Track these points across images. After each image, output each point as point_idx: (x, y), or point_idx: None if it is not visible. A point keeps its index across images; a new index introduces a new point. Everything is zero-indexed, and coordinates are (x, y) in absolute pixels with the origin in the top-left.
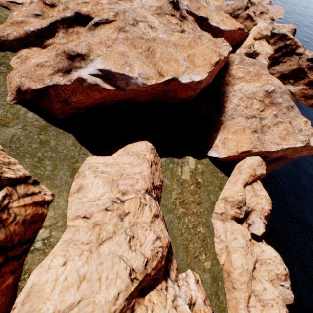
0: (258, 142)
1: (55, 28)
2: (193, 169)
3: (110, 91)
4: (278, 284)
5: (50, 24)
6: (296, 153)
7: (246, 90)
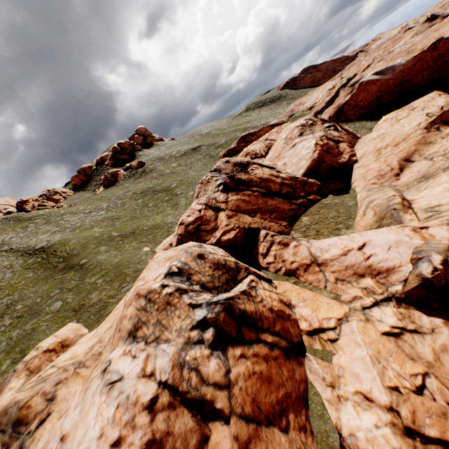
0: None
1: (338, 93)
2: None
3: (381, 81)
4: None
5: (335, 93)
6: None
7: None
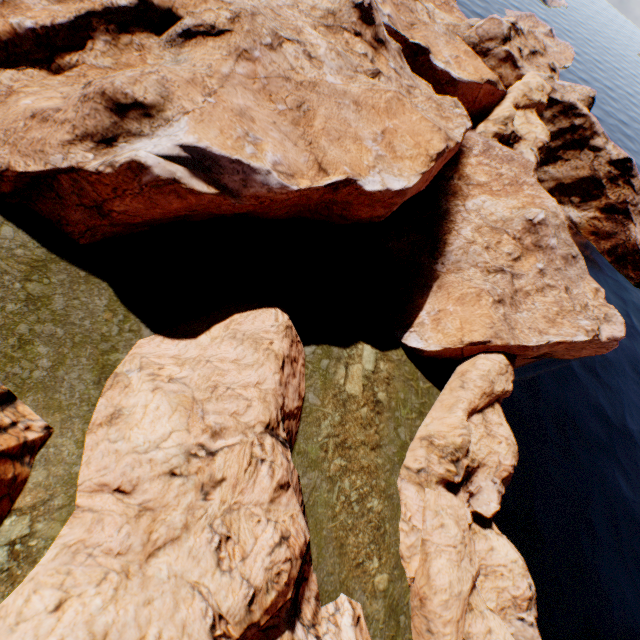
0: (505, 326)
1: (87, 29)
2: (370, 373)
3: (205, 195)
4: (514, 616)
5: (76, 18)
6: (572, 351)
7: (490, 212)
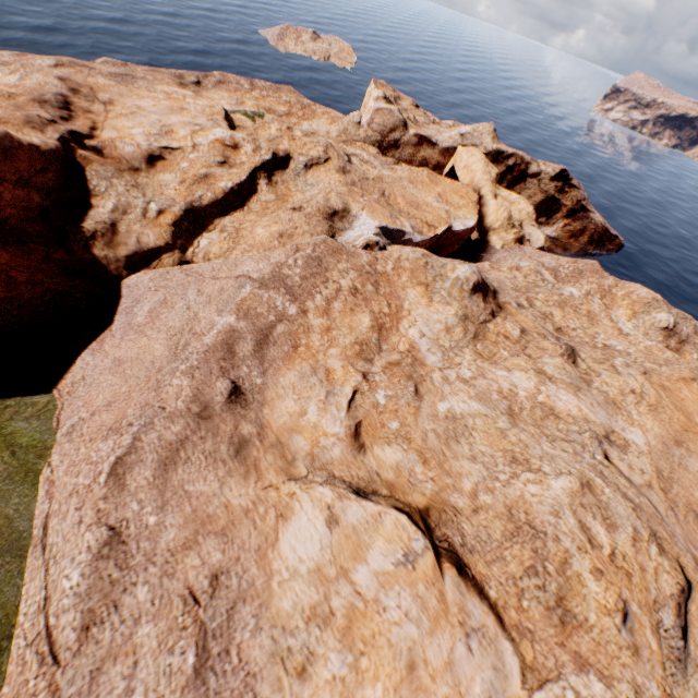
0: None
1: None
2: None
3: None
4: None
5: None
6: None
7: None
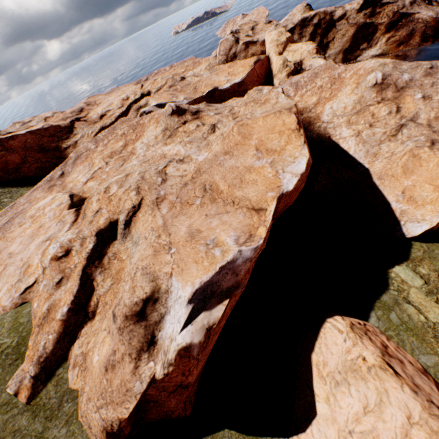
0: None
1: (88, 278)
2: (425, 286)
3: (225, 311)
4: None
5: (80, 280)
6: None
7: (342, 108)
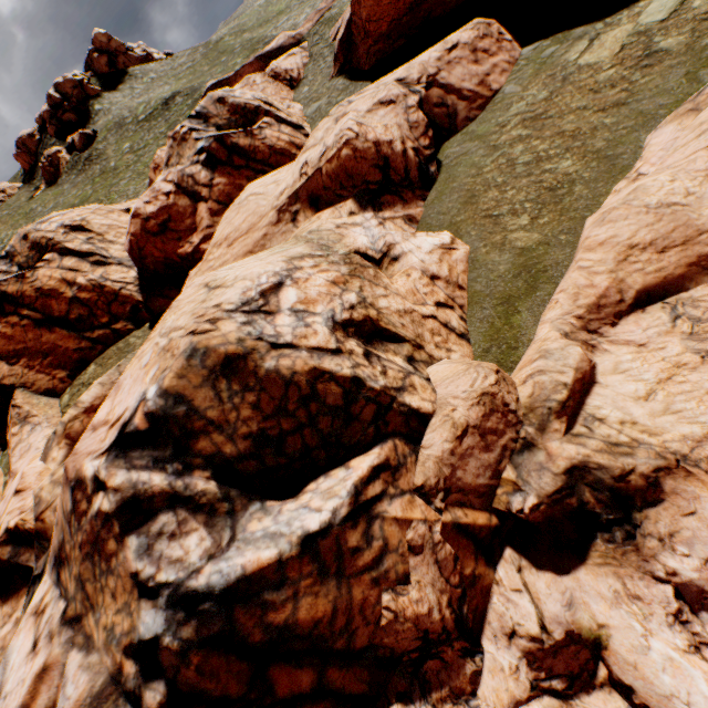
0: None
1: None
2: (651, 25)
3: None
4: None
5: None
6: None
7: None
